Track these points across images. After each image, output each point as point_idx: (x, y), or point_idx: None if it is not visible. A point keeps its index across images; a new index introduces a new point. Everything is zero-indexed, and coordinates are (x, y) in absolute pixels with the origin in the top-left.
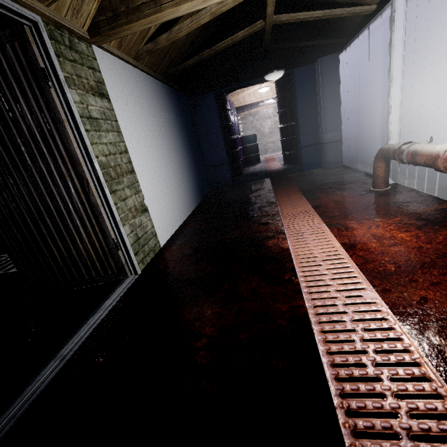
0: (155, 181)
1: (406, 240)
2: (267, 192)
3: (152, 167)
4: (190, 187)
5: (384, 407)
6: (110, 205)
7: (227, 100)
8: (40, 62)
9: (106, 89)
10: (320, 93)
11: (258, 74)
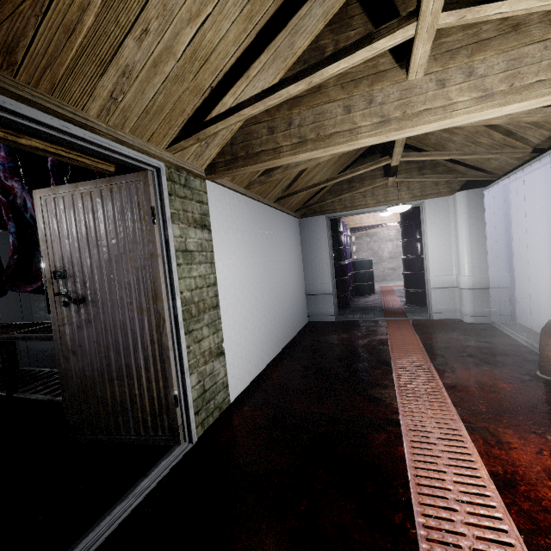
0: (240, 317)
1: None
2: (379, 343)
3: (240, 299)
4: (281, 321)
5: None
6: (181, 349)
7: (340, 222)
8: (152, 201)
9: (209, 220)
10: (458, 229)
11: (379, 201)
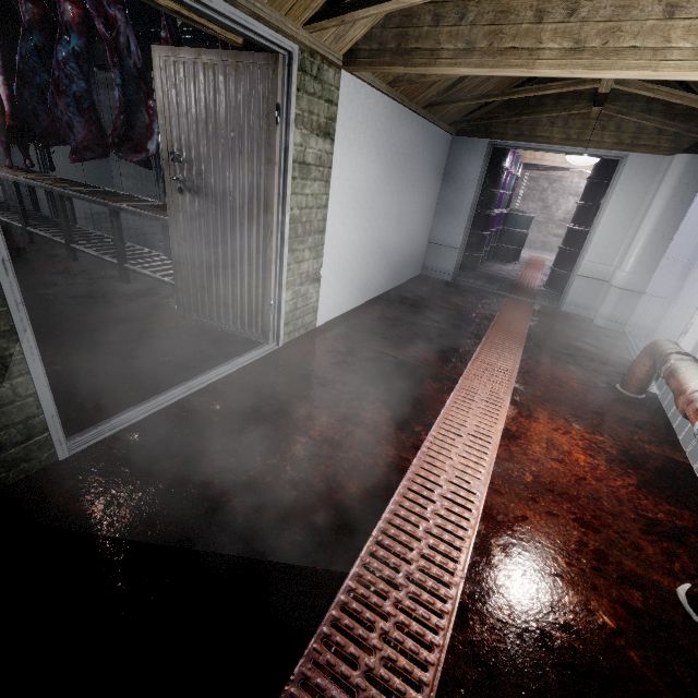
0: (344, 248)
1: (578, 464)
2: (484, 317)
3: (349, 229)
4: (388, 265)
5: (406, 555)
6: (282, 265)
7: (509, 153)
8: (278, 96)
9: (335, 127)
10: (650, 208)
11: (569, 138)
